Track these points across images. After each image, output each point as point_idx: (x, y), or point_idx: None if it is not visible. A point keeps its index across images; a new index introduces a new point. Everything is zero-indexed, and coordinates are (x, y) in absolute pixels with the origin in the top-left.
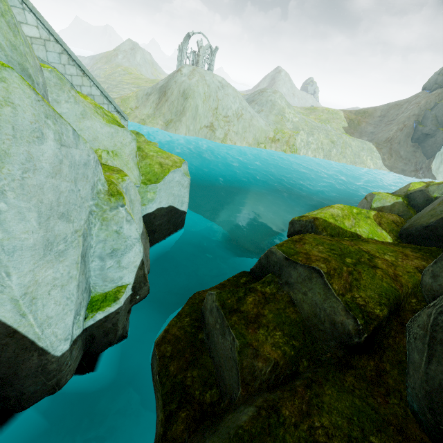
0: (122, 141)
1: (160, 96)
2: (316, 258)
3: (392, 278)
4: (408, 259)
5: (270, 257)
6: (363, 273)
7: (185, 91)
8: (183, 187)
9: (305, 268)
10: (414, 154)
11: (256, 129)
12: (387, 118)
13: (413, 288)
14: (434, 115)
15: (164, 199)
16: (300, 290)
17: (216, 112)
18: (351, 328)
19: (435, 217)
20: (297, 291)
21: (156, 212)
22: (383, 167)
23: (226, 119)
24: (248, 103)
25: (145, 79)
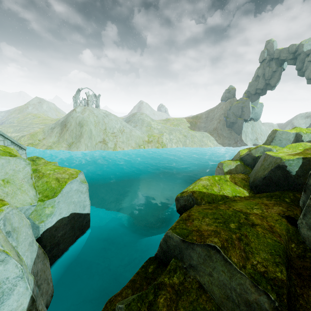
0: (15, 168)
1: (62, 128)
2: (208, 233)
3: (270, 231)
4: (269, 207)
5: (168, 242)
6: (249, 235)
7: (81, 122)
8: (82, 193)
9: (202, 247)
10: (231, 134)
11: (135, 137)
12: (209, 117)
13: (287, 234)
14: (232, 112)
15: (64, 209)
16: (205, 271)
17: (105, 131)
18: (268, 307)
19: (266, 170)
20: (203, 273)
21: (56, 224)
22: (218, 144)
23: (114, 134)
24: (127, 122)
25: (50, 119)
